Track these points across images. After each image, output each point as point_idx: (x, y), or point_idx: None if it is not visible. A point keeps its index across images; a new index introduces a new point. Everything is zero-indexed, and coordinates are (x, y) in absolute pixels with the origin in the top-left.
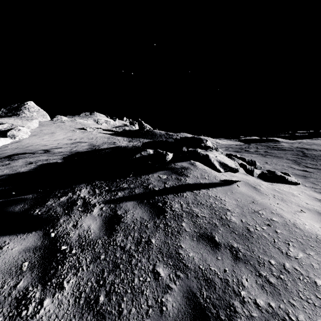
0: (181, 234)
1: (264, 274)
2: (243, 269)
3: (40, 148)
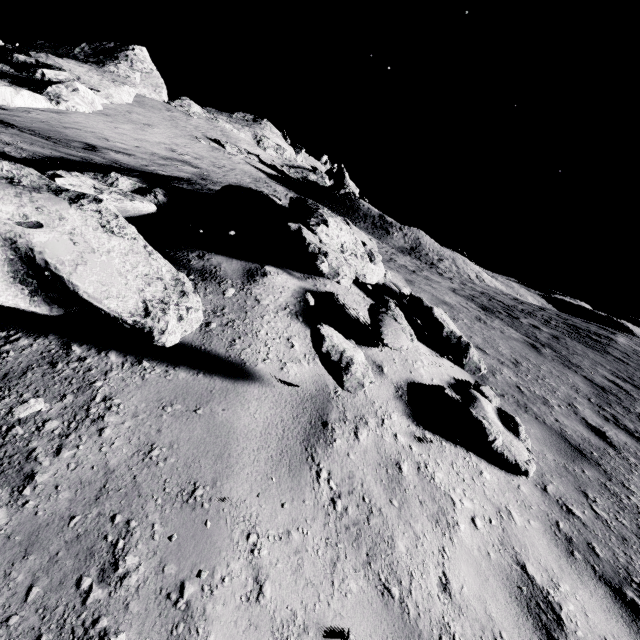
0: None
1: None
2: None
3: (85, 139)
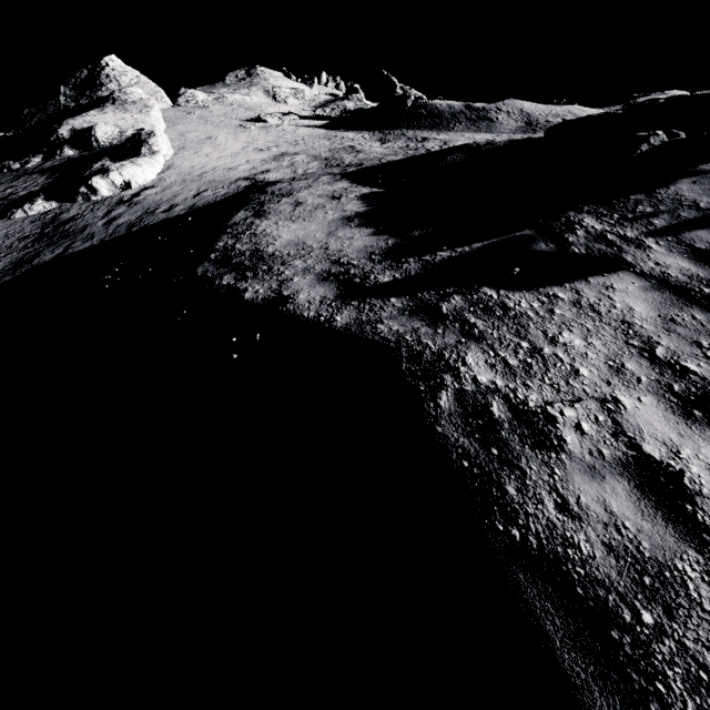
0: None
1: None
2: None
3: (232, 176)
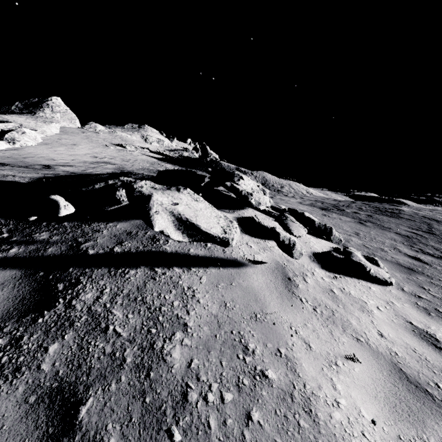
0: (16, 376)
1: None
2: None
3: (41, 162)
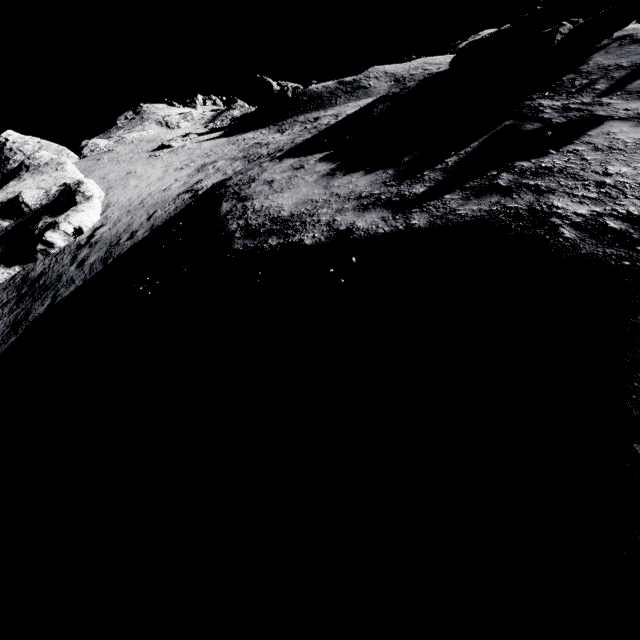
0: None
1: None
2: None
3: (171, 195)
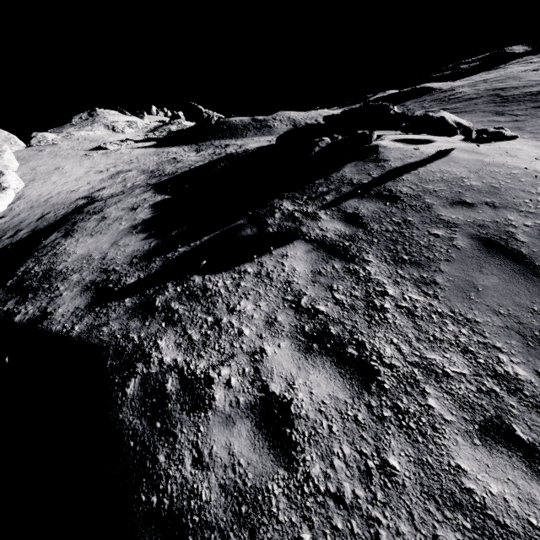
0: (432, 208)
1: (523, 210)
2: (504, 212)
3: (72, 197)
